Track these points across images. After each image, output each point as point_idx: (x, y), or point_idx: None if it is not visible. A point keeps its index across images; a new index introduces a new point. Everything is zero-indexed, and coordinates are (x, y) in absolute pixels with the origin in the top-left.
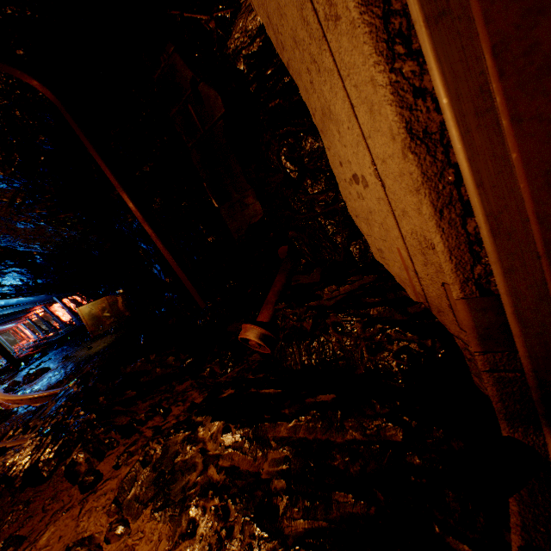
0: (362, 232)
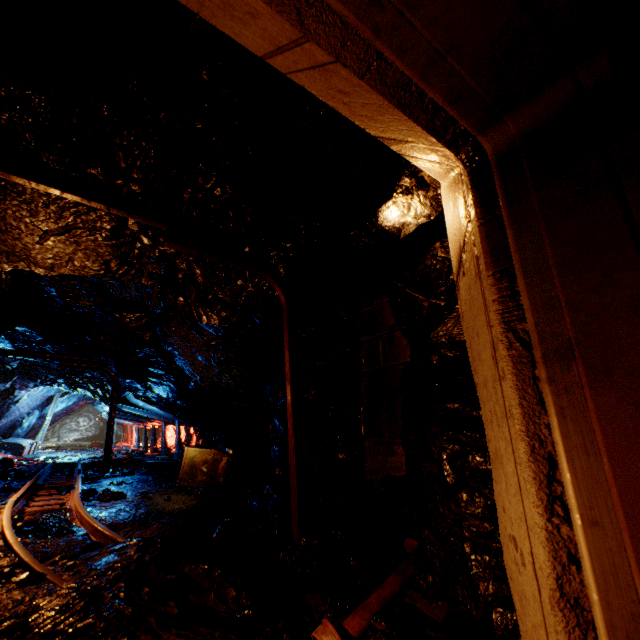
0: (514, 604)
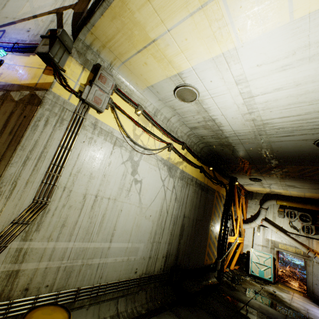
0: None
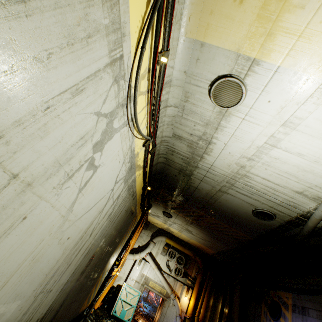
0: None
